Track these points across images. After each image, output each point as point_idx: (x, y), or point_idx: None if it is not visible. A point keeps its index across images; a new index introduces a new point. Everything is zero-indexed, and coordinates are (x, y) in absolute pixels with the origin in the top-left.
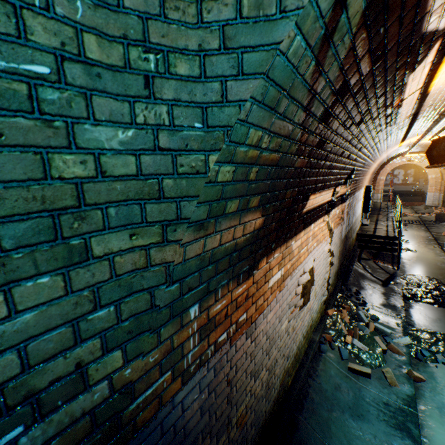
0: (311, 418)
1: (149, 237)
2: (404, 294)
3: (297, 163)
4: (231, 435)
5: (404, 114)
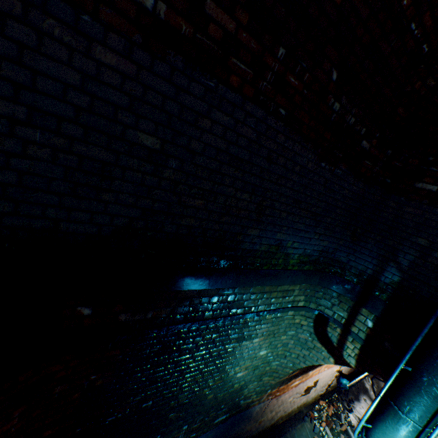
0: None
1: (271, 377)
2: None
3: None
4: (256, 424)
5: None
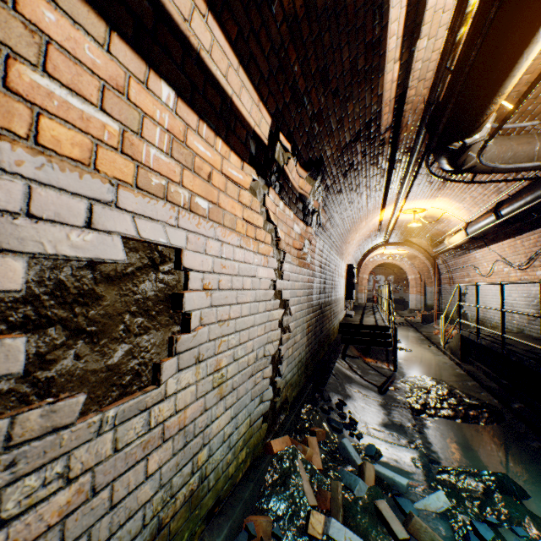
0: None
1: None
2: (411, 405)
3: None
4: None
5: (390, 61)
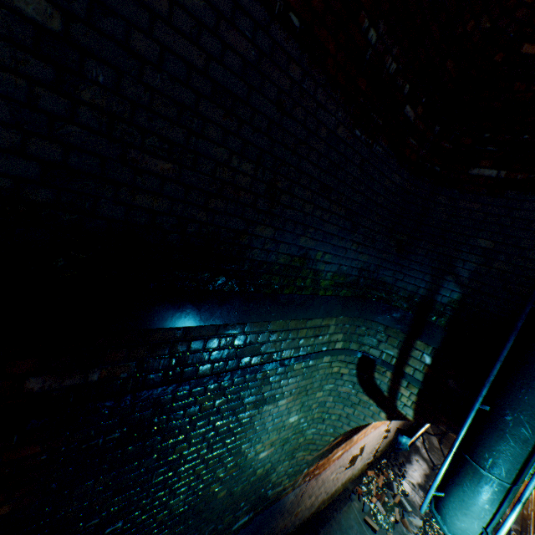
0: (327, 534)
1: (306, 452)
2: None
3: None
4: (291, 517)
5: None
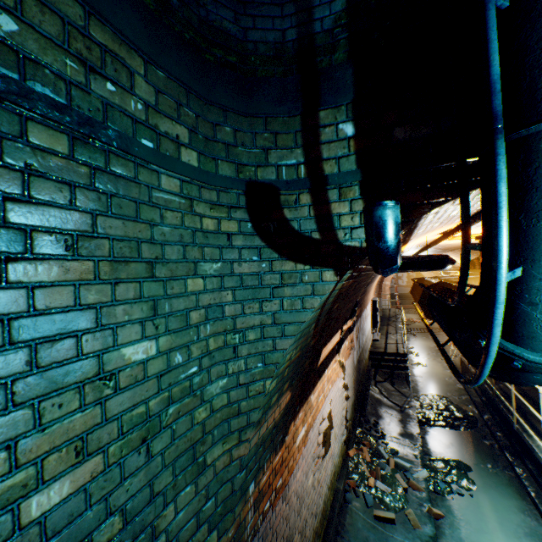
0: None
1: (231, 441)
2: (419, 418)
3: (312, 342)
4: None
5: None
